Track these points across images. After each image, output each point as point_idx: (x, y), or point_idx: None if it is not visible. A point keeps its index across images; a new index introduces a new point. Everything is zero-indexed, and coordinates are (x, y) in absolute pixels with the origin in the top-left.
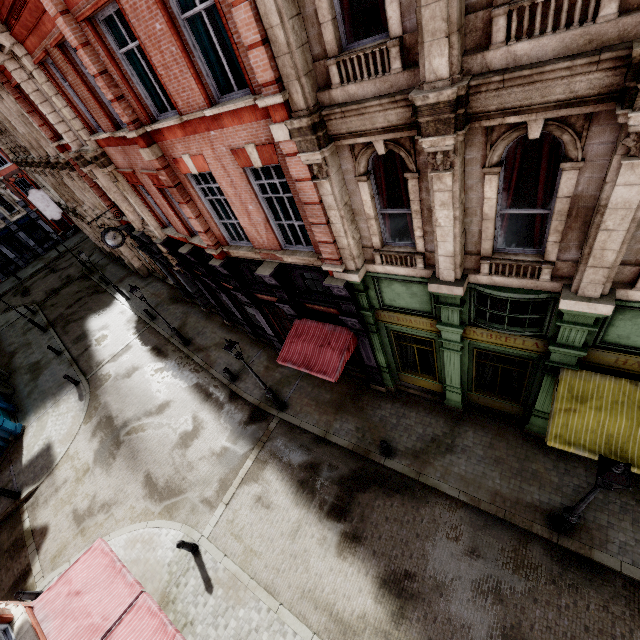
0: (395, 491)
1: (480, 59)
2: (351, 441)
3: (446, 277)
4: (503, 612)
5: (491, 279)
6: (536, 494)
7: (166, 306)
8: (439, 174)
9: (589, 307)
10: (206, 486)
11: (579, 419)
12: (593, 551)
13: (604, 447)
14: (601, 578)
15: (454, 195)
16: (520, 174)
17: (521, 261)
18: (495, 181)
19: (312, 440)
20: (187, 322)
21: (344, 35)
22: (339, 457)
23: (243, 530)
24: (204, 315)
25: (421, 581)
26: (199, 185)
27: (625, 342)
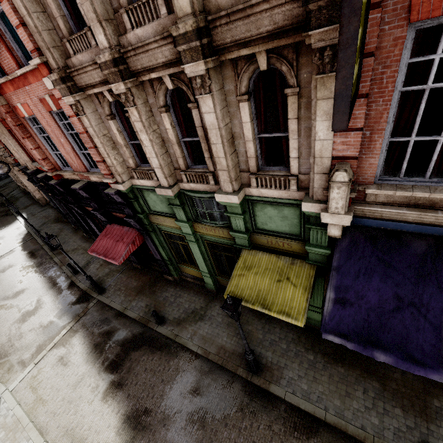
0: (158, 349)
1: (125, 38)
2: (139, 314)
3: (164, 184)
4: (202, 435)
5: (189, 185)
6: None
7: (50, 224)
8: (131, 110)
9: (228, 198)
10: (26, 350)
11: (245, 281)
12: (271, 385)
13: (255, 298)
14: (272, 405)
15: (145, 125)
16: (183, 115)
17: (199, 172)
18: (167, 117)
19: (114, 314)
20: (59, 235)
21: (74, 27)
22: (129, 326)
23: (40, 383)
24: (73, 230)
25: (154, 415)
26: (34, 126)
27: (267, 227)
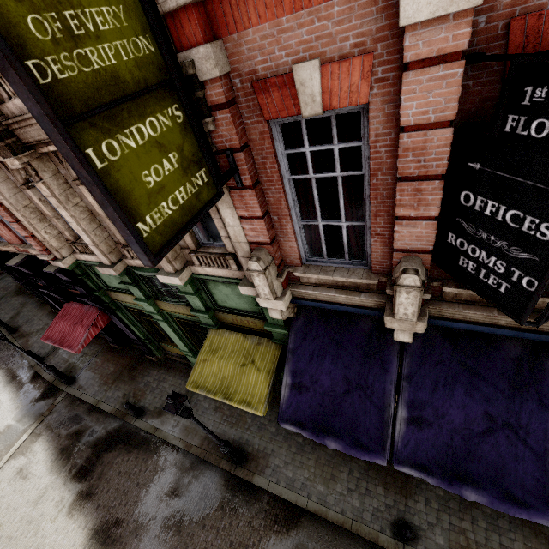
0: (135, 447)
1: (6, 108)
2: (115, 407)
3: (105, 261)
4: (177, 542)
5: (135, 262)
6: (233, 434)
7: (9, 298)
8: (38, 185)
9: (170, 280)
10: None
11: (210, 367)
12: (254, 476)
13: (218, 387)
14: (255, 498)
15: (61, 200)
16: None
17: None
18: (86, 190)
19: (86, 409)
20: (21, 311)
21: None
22: (102, 422)
23: None
24: (39, 304)
25: (125, 526)
26: None
27: (228, 305)
